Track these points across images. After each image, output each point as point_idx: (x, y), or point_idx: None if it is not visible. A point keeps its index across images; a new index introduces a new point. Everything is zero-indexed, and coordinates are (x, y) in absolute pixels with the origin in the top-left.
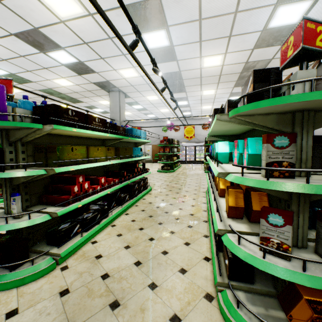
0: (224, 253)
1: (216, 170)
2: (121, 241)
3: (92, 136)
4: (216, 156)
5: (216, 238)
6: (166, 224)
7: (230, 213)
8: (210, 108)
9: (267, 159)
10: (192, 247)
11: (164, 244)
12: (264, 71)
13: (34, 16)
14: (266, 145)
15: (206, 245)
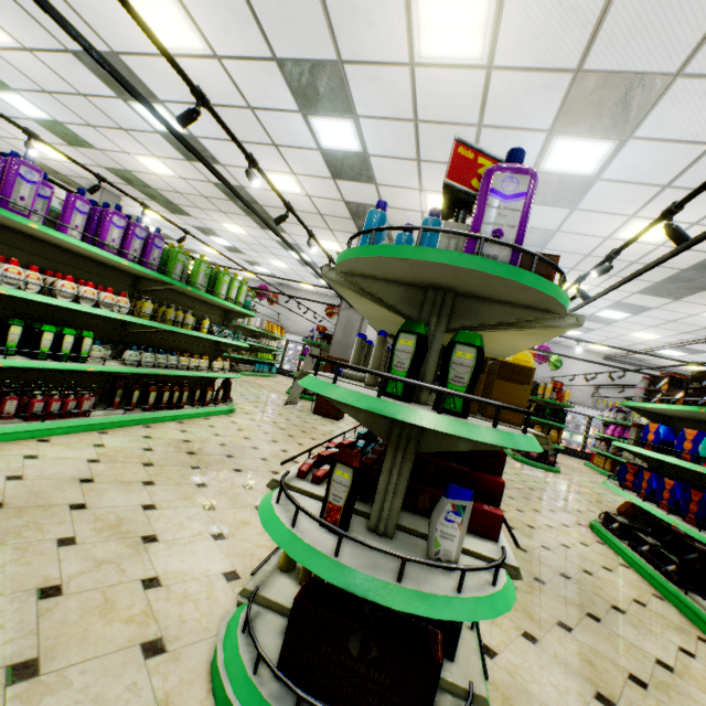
0: None
1: None
2: (559, 666)
3: (486, 342)
4: None
5: None
6: (611, 623)
7: None
8: None
9: None
10: None
11: None
12: None
13: (362, 36)
14: None
15: None
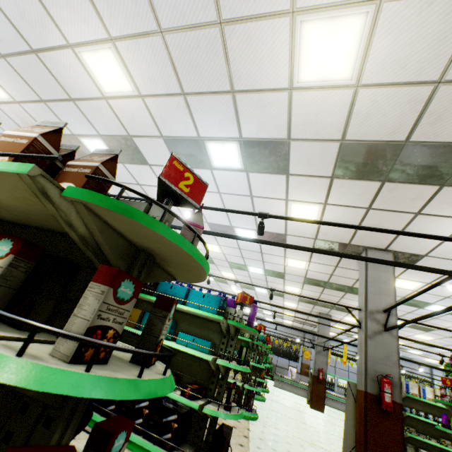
0: None
1: None
2: None
3: None
4: None
5: None
6: None
7: None
8: None
9: None
10: None
11: None
12: None
13: None
14: None
15: None
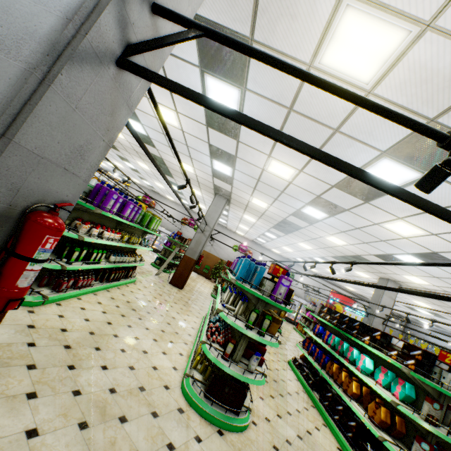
0: (359, 450)
1: (383, 393)
2: (269, 406)
3: None
4: (352, 360)
5: (346, 434)
6: (286, 397)
7: (378, 423)
8: (288, 251)
9: (428, 411)
10: (323, 433)
11: (302, 423)
12: (428, 354)
13: (248, 156)
14: (429, 404)
15: (330, 435)
